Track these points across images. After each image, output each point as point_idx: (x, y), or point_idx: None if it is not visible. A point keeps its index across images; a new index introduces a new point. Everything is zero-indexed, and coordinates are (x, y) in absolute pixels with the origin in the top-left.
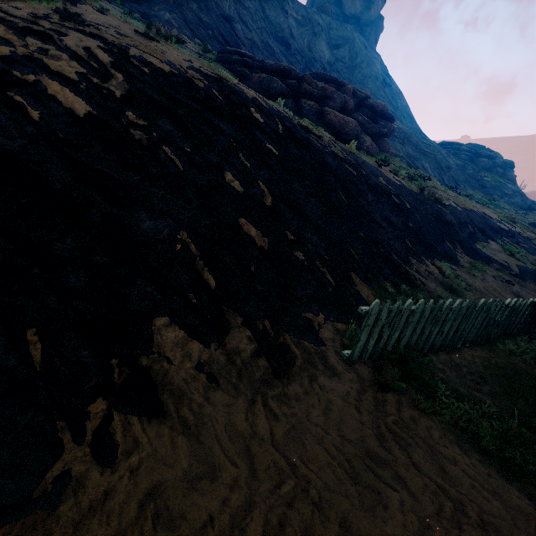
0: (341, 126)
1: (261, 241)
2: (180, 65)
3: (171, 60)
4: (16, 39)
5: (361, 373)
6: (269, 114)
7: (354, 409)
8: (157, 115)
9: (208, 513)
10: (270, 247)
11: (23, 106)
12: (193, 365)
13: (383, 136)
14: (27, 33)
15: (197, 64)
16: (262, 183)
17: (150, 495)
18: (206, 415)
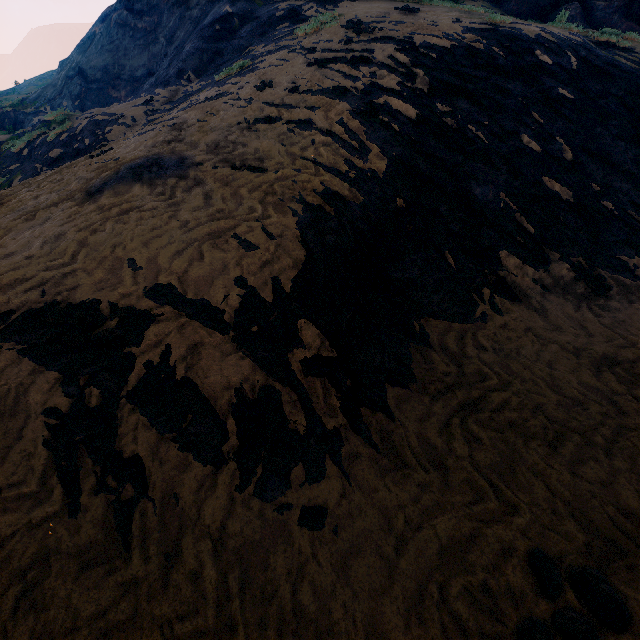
0: None
1: (565, 195)
2: (455, 33)
3: (446, 31)
4: (357, 73)
5: None
6: (557, 49)
7: None
8: (455, 97)
9: (565, 341)
10: (576, 200)
11: (389, 124)
12: (530, 280)
13: None
14: (357, 64)
15: (465, 20)
16: (559, 138)
17: (526, 330)
18: (547, 306)
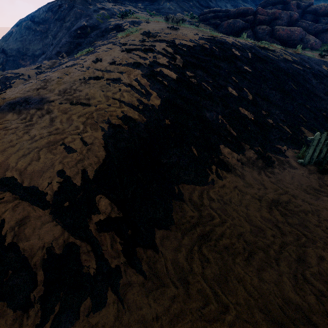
0: (288, 36)
1: (250, 116)
2: (195, 39)
3: (191, 38)
4: (146, 56)
5: (309, 168)
6: (242, 49)
7: (306, 178)
8: (195, 69)
9: (253, 192)
10: (255, 118)
11: (162, 81)
12: (235, 160)
13: (325, 30)
14: (146, 51)
15: (200, 34)
16: (245, 89)
17: (235, 187)
18: (244, 173)
